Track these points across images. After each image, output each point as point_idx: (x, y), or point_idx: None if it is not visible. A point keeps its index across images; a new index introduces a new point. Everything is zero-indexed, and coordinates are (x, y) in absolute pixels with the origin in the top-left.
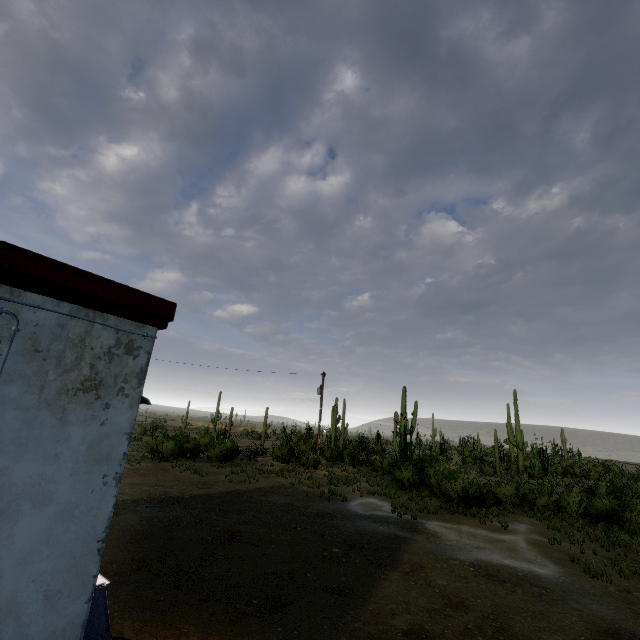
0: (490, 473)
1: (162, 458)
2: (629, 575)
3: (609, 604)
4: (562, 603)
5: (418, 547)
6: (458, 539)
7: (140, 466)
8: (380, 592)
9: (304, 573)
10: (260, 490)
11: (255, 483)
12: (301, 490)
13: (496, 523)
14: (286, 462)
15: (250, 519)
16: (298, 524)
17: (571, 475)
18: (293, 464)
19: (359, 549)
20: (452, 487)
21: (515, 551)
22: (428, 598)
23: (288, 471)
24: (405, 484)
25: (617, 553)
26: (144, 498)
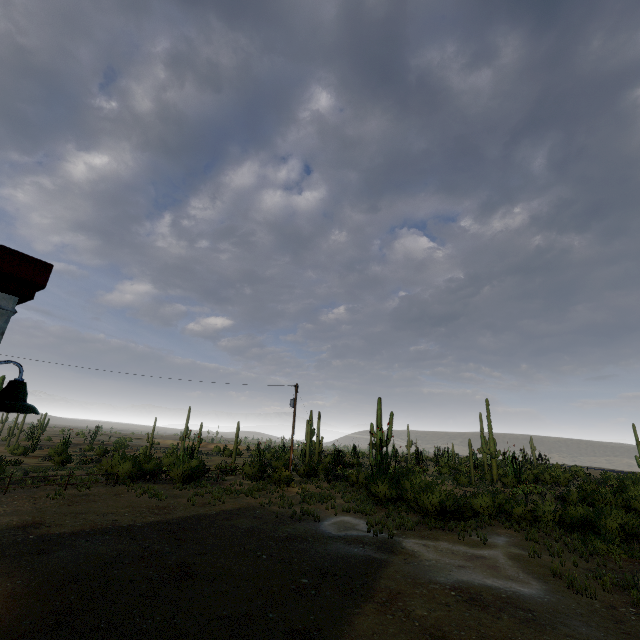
0: (465, 483)
1: (117, 481)
2: (612, 588)
3: (598, 625)
4: (551, 628)
5: (395, 570)
6: (437, 558)
7: (90, 491)
8: (353, 631)
9: (266, 613)
10: (225, 513)
11: (221, 505)
12: (271, 511)
13: (475, 537)
14: (257, 480)
15: (209, 548)
16: (264, 551)
17: (542, 482)
18: (264, 482)
19: (331, 577)
20: (429, 501)
21: (496, 568)
22: (407, 634)
23: (258, 490)
24: (381, 499)
25: (596, 564)
26: (86, 530)
